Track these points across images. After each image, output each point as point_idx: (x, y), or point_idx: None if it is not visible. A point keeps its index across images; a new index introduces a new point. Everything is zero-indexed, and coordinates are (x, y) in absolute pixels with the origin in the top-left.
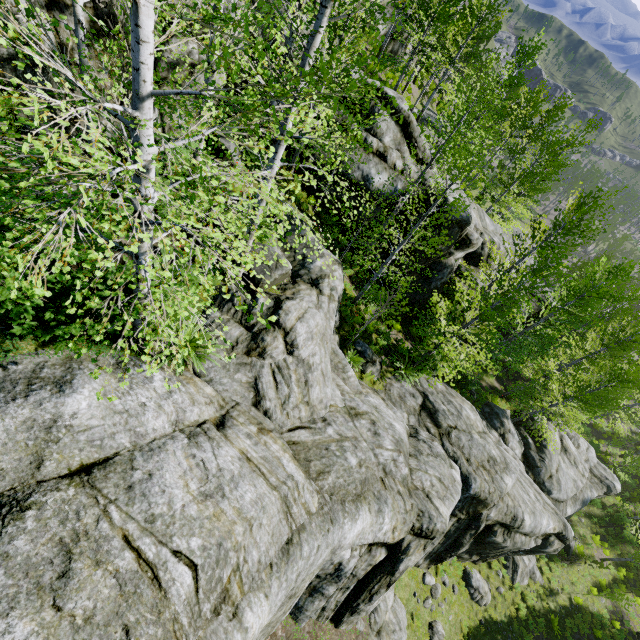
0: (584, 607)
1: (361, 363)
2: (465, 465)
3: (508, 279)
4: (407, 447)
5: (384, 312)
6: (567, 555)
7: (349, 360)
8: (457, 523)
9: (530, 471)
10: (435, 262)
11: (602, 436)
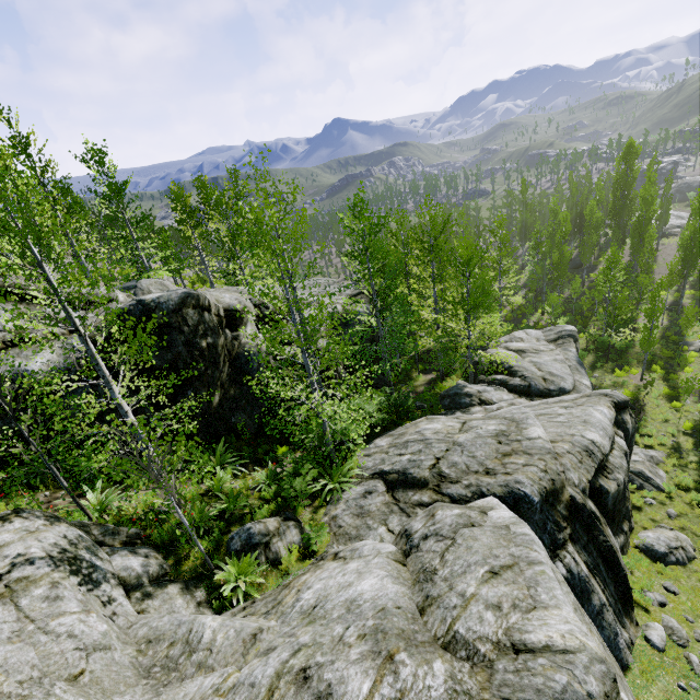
0: (695, 424)
1: (256, 561)
2: (492, 483)
3: (296, 296)
4: (405, 604)
5: (252, 458)
6: (633, 409)
7: (231, 586)
8: (578, 544)
9: (532, 396)
10: (234, 360)
11: (519, 318)
